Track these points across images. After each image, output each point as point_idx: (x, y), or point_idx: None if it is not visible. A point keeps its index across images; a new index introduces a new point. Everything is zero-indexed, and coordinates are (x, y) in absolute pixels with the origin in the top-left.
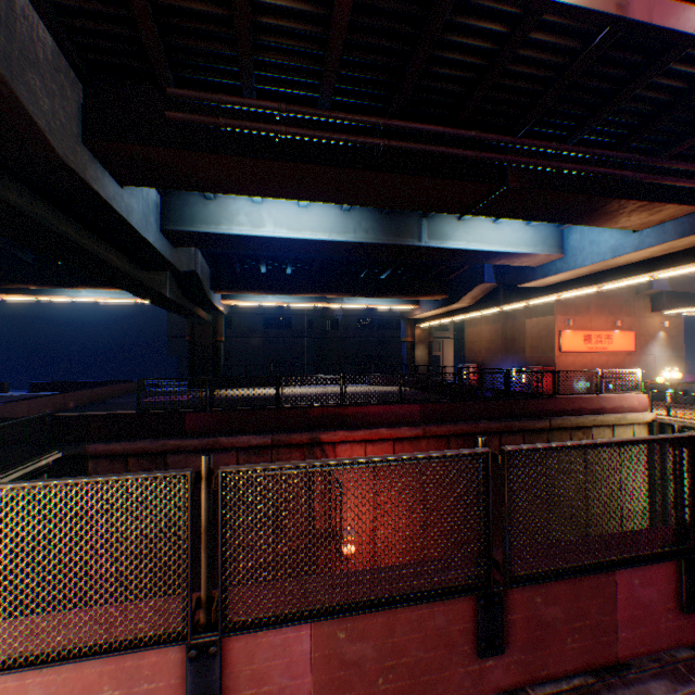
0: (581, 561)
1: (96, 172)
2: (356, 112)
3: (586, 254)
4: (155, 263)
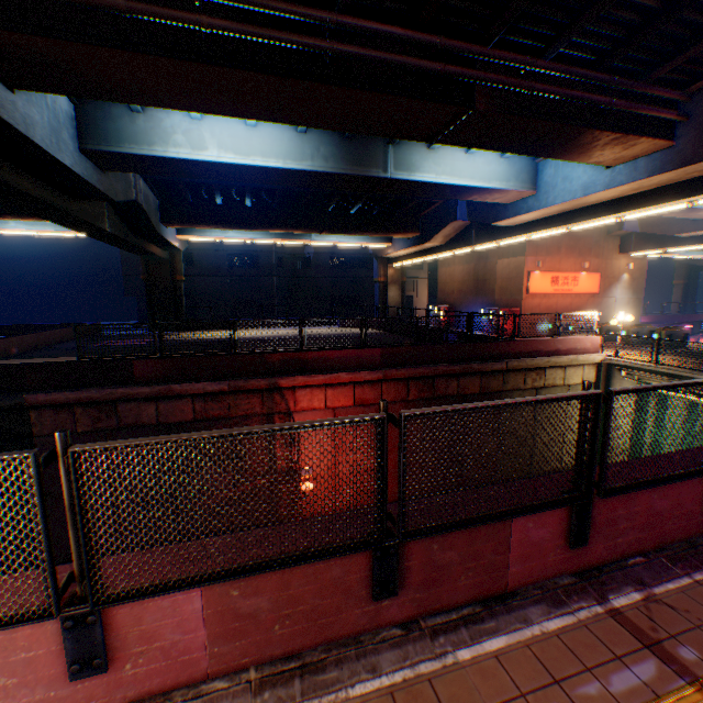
0: (476, 513)
1: None
2: (299, 1)
3: (559, 192)
4: (82, 191)
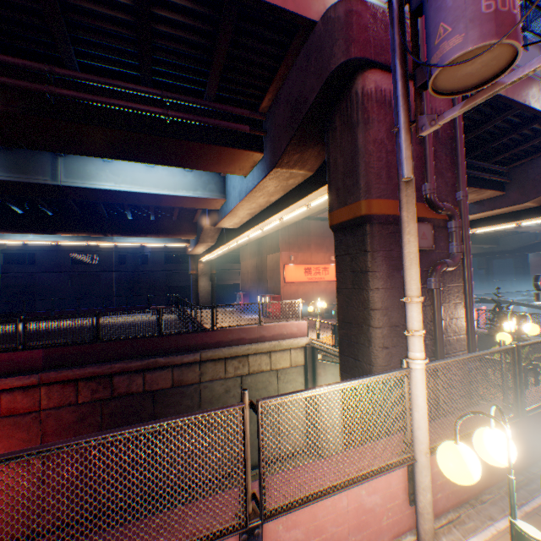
0: None
1: None
2: None
3: (232, 198)
4: None
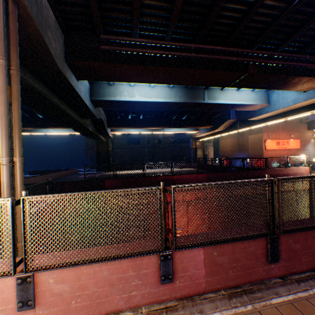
0: (309, 225)
1: (69, 74)
2: (181, 42)
3: (280, 103)
4: (87, 115)
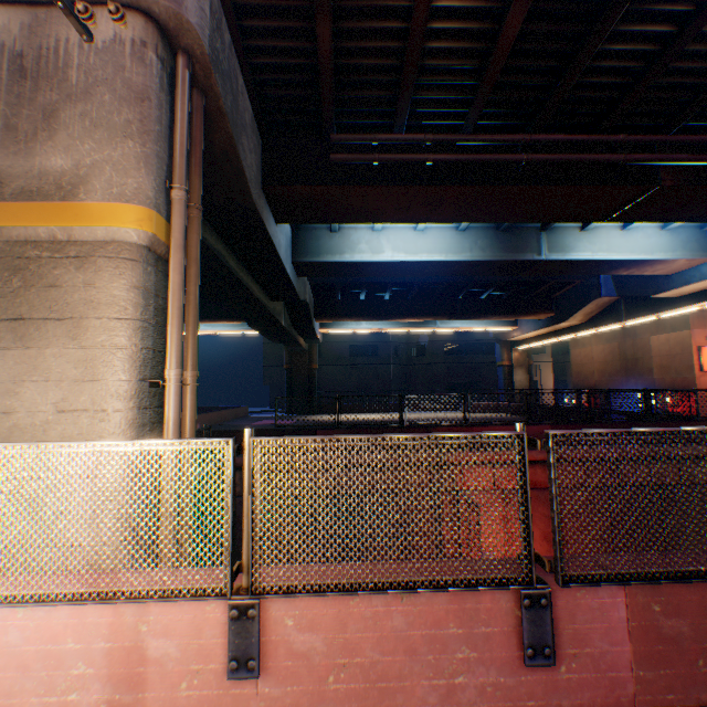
0: None
1: (266, 213)
2: (494, 133)
3: None
4: (282, 293)
